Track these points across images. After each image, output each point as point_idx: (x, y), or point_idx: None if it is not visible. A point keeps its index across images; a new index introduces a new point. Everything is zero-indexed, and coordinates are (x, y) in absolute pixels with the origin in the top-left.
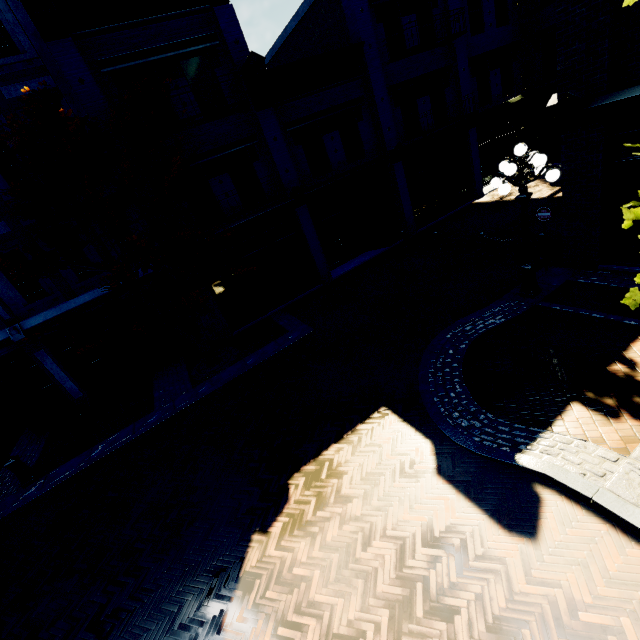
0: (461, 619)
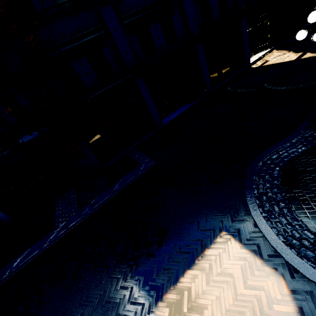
0: None
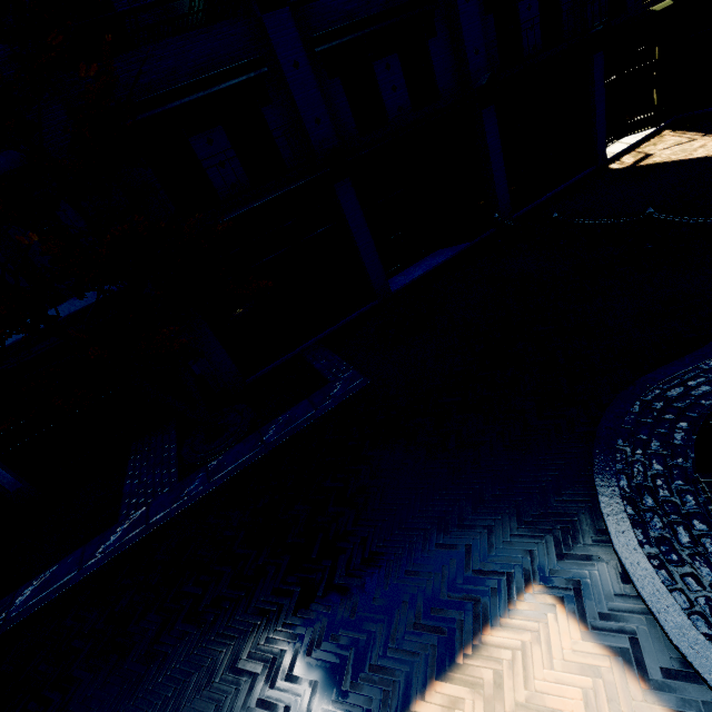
0: None
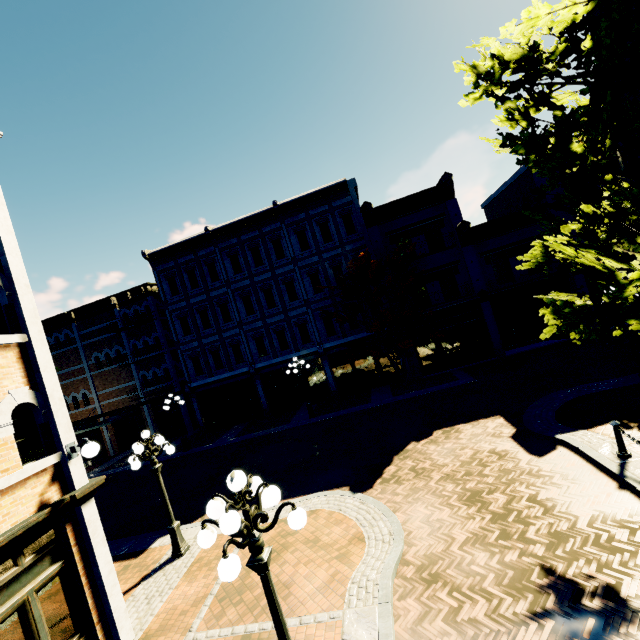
0: (489, 467)
